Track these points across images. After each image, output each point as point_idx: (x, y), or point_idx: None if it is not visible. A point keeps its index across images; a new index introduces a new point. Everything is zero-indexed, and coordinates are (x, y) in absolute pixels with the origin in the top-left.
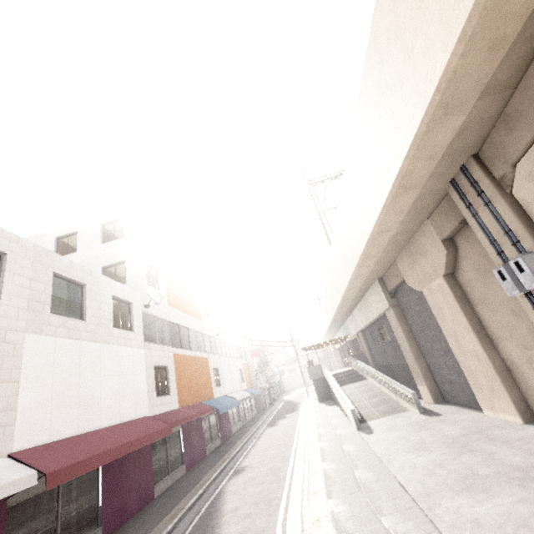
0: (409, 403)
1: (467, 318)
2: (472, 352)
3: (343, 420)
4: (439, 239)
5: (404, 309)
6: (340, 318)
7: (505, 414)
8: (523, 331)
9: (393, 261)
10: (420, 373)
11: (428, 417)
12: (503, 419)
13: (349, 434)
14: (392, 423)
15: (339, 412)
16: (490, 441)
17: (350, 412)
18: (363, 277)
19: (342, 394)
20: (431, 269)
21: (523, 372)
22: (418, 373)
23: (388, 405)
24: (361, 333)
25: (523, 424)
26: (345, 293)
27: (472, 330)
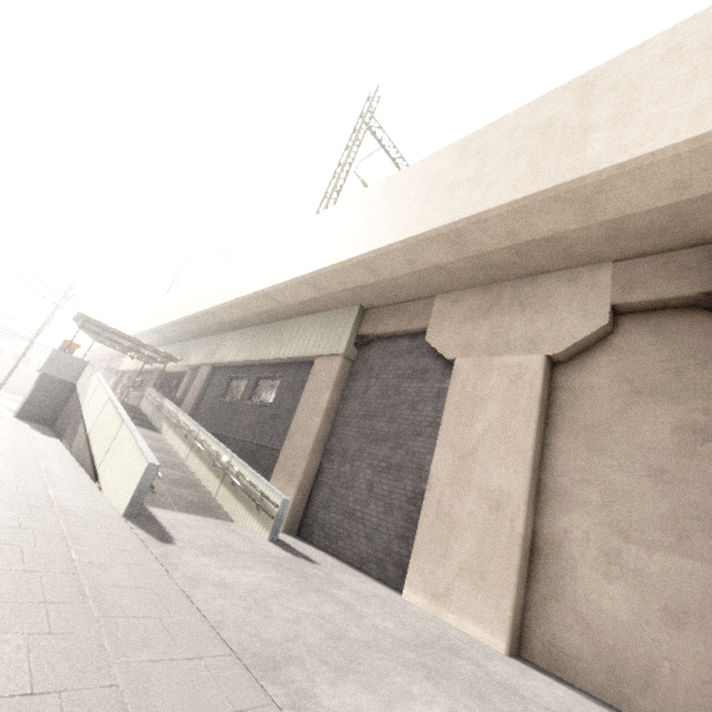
0: (253, 511)
1: (537, 439)
2: (491, 493)
3: (77, 472)
4: (610, 299)
5: (358, 373)
6: (198, 326)
7: (468, 619)
8: (650, 510)
9: (430, 296)
10: (301, 474)
11: (293, 557)
12: (453, 625)
13: (96, 514)
14: (217, 536)
15: (66, 454)
16: (514, 696)
17: (136, 467)
18: (365, 278)
19: (131, 423)
20: (527, 337)
21: (572, 569)
22: (296, 472)
23: (196, 494)
24: (212, 369)
25: (506, 655)
26: (294, 282)
27: (532, 461)
